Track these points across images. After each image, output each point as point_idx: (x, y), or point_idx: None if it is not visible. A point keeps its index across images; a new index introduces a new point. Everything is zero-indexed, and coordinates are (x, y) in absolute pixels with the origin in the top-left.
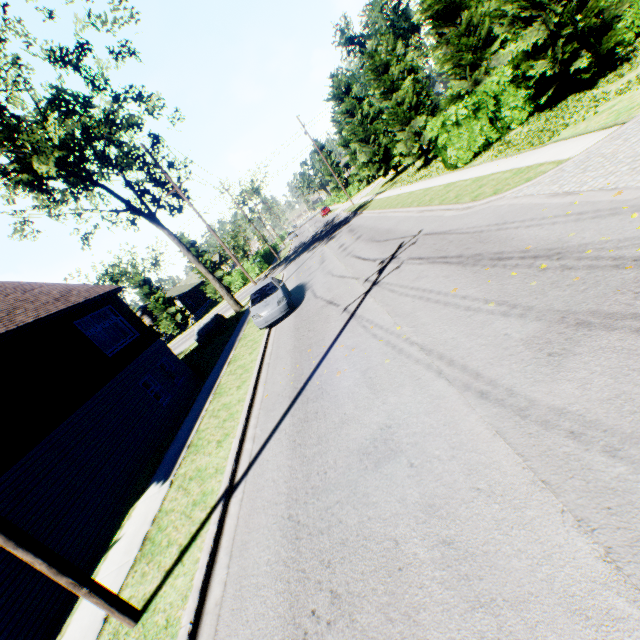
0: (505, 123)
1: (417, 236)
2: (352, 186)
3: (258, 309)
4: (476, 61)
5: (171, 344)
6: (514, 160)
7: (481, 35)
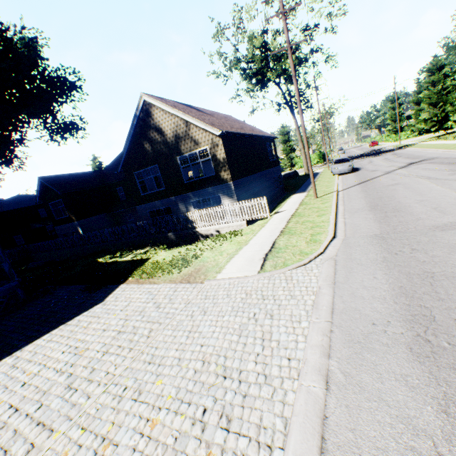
0: None
1: (434, 158)
2: (404, 133)
3: (337, 166)
4: None
5: None
6: None
7: None
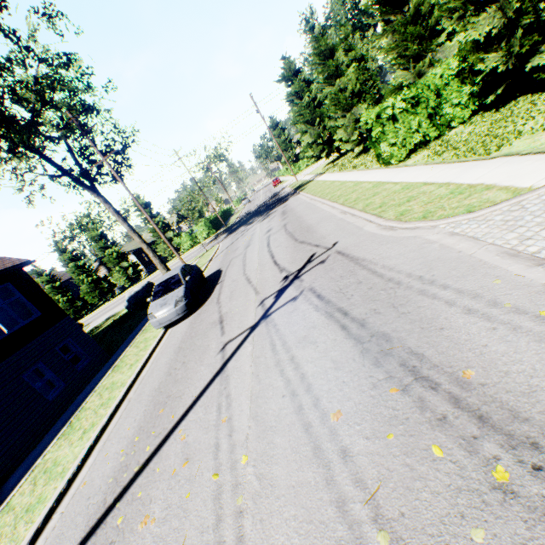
0: (445, 120)
1: (330, 251)
2: (302, 161)
3: (155, 307)
4: (421, 52)
5: (120, 296)
6: (452, 170)
7: (428, 25)
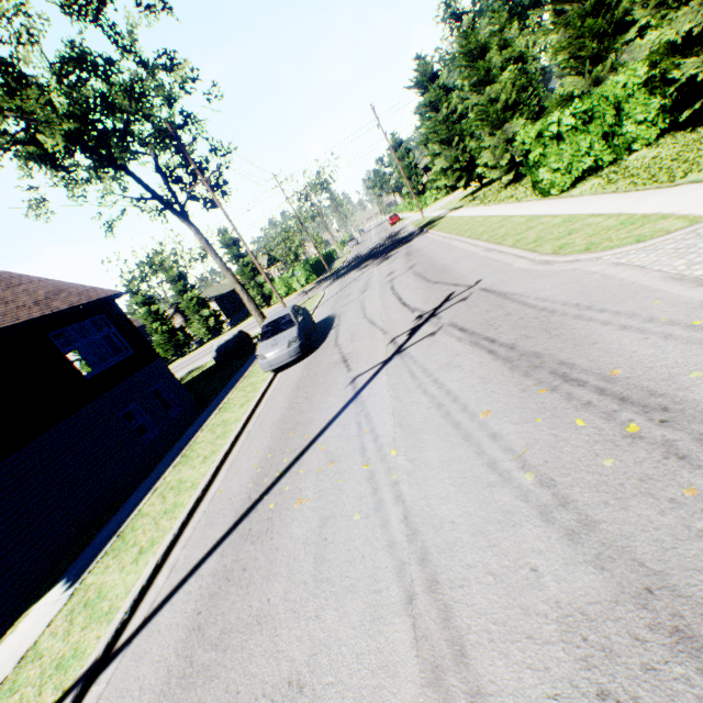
0: (625, 141)
1: (472, 288)
2: (429, 193)
3: (264, 347)
4: (601, 52)
5: (199, 350)
6: (626, 200)
7: (614, 16)
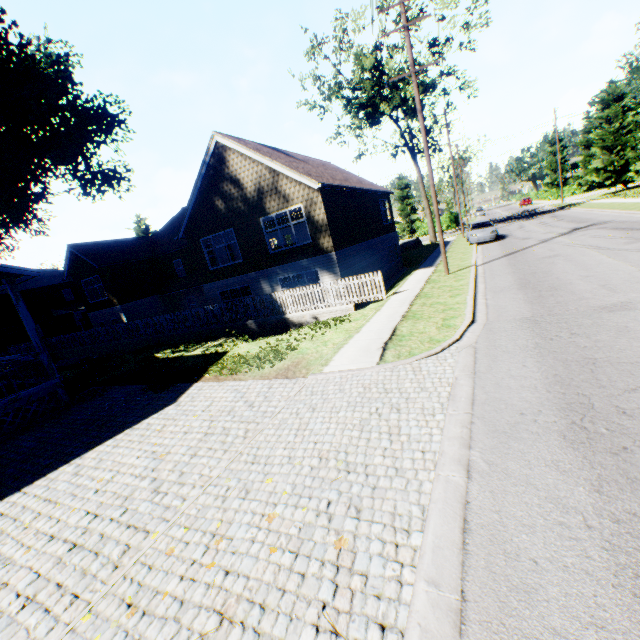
0: None
1: (607, 222)
2: (568, 187)
3: (476, 232)
4: None
5: None
6: None
7: None
